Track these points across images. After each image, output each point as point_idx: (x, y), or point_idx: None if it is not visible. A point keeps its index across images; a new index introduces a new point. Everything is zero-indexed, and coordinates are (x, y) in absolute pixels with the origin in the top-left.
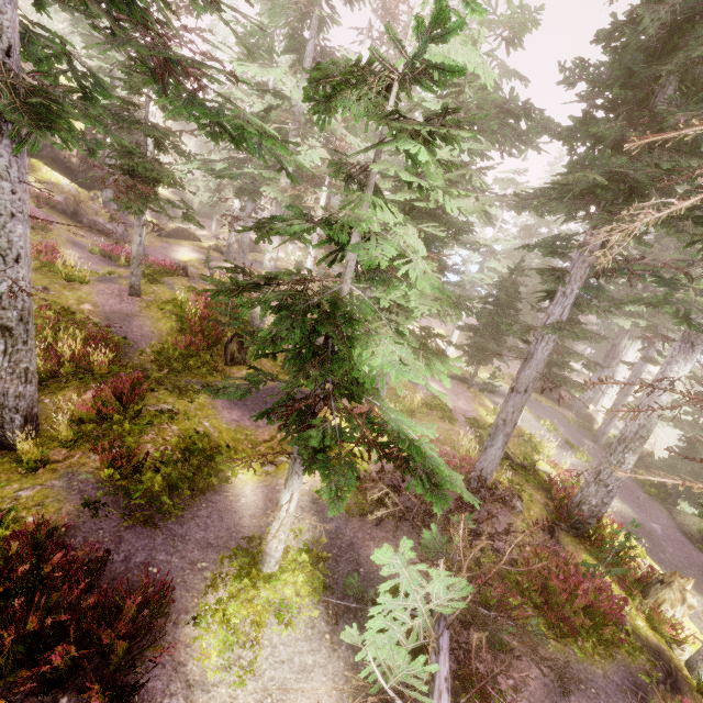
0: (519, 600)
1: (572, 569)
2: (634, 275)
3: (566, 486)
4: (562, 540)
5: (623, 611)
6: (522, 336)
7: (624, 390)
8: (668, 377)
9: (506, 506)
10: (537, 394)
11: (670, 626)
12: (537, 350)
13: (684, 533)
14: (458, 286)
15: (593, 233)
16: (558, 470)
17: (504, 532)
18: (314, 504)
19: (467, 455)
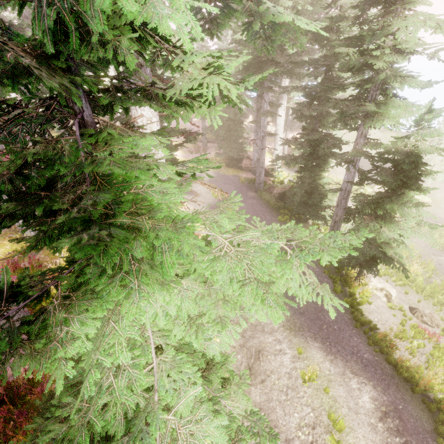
0: None
1: (40, 390)
2: None
3: None
4: None
5: None
6: None
7: (260, 145)
8: None
9: None
10: (229, 168)
11: None
12: None
13: None
14: None
15: None
16: None
17: None
18: None
19: None
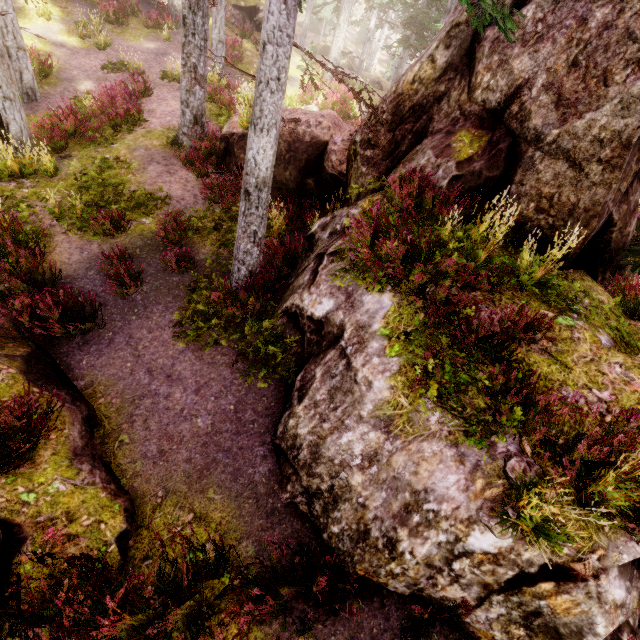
0: None
1: None
2: None
3: None
4: None
5: None
6: None
7: None
8: None
9: None
10: None
11: None
12: None
13: None
14: None
15: None
16: None
17: None
18: None
19: None
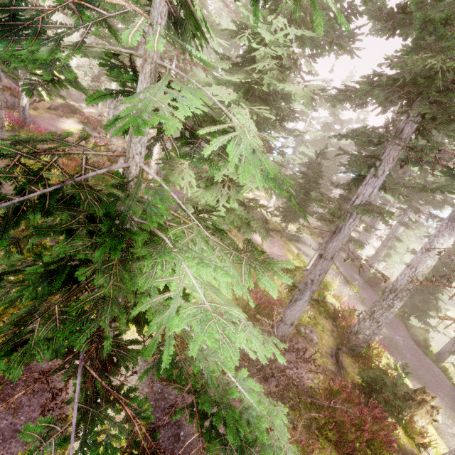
0: (319, 450)
1: (356, 400)
2: (414, 164)
3: (345, 314)
4: (345, 363)
5: (387, 423)
6: (334, 214)
7: (384, 243)
8: (434, 247)
9: (306, 339)
10: None
11: (420, 434)
12: (345, 226)
13: (415, 341)
14: (282, 165)
15: (407, 125)
16: (340, 301)
17: (310, 388)
18: (145, 362)
19: (279, 296)
